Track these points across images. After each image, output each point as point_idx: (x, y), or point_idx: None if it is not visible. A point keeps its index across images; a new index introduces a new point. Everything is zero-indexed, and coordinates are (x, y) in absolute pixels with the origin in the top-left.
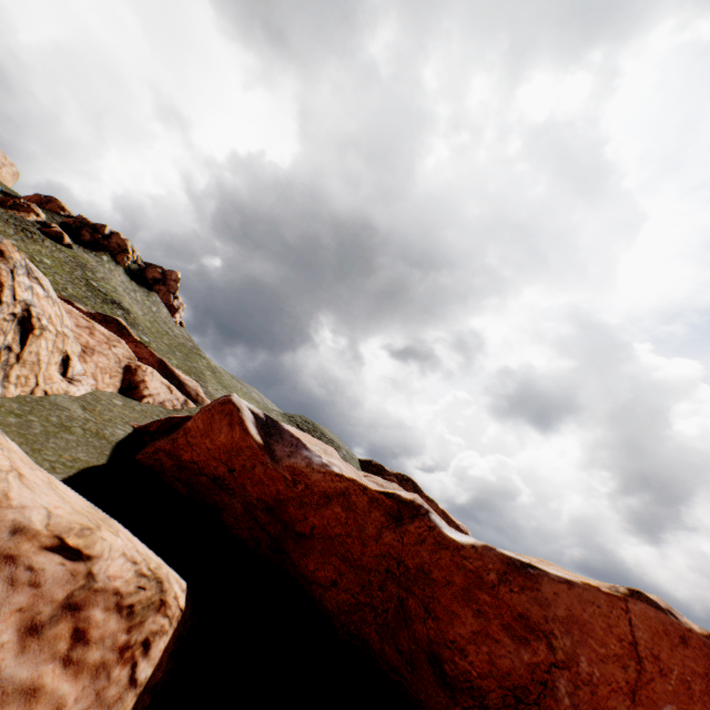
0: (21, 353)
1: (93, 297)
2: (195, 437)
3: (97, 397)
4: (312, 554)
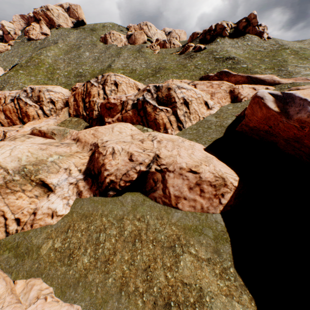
0: (189, 111)
1: (218, 64)
2: (249, 117)
3: (221, 110)
4: None
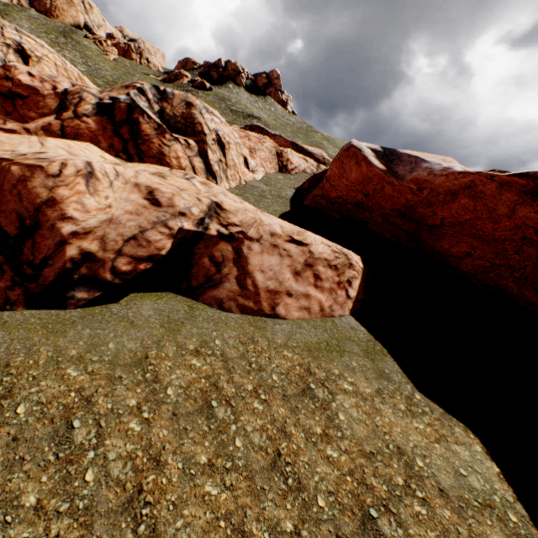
0: (226, 162)
1: (237, 118)
2: (334, 181)
3: (268, 178)
4: (444, 238)
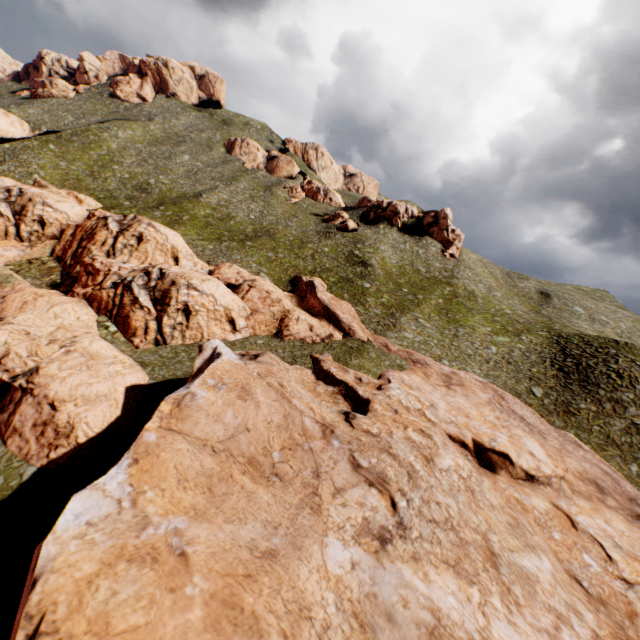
0: (188, 324)
1: (344, 264)
2: None
3: (246, 340)
4: None
